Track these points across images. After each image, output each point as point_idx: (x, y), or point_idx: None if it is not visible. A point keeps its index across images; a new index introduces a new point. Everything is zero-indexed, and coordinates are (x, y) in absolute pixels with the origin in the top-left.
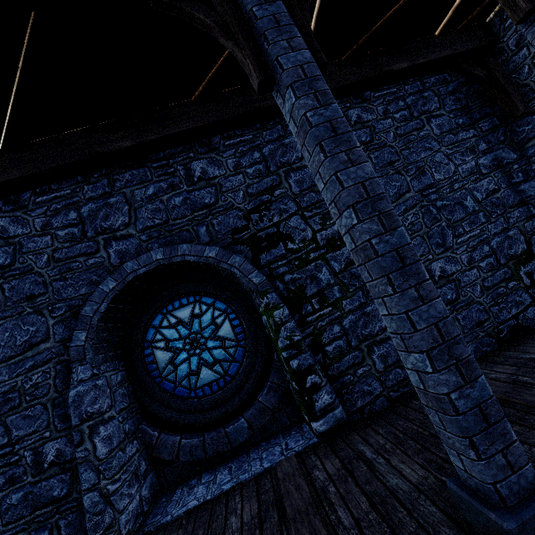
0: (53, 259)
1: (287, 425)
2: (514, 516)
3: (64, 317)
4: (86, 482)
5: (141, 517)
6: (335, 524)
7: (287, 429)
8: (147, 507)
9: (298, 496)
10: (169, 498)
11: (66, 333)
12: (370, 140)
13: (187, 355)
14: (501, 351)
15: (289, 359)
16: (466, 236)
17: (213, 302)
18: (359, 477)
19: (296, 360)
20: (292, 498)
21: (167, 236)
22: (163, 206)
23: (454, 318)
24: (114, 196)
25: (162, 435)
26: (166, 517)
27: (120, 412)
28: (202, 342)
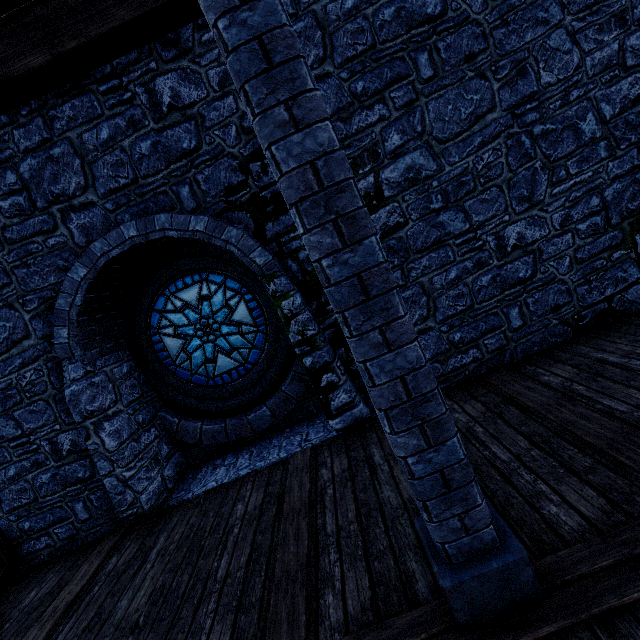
0: (6, 240)
1: (313, 413)
2: (453, 575)
3: (40, 311)
4: (102, 470)
5: (165, 494)
6: (319, 529)
7: (314, 417)
8: (172, 484)
9: (298, 495)
10: (195, 475)
11: (47, 329)
12: (441, 12)
13: (200, 342)
14: (573, 344)
15: (302, 357)
16: (568, 182)
17: (223, 280)
18: (358, 483)
19: (309, 358)
20: (292, 496)
21: (139, 202)
22: (126, 156)
23: (522, 303)
24: (57, 144)
25: (182, 421)
26: (188, 495)
27: (130, 404)
28: (216, 328)
